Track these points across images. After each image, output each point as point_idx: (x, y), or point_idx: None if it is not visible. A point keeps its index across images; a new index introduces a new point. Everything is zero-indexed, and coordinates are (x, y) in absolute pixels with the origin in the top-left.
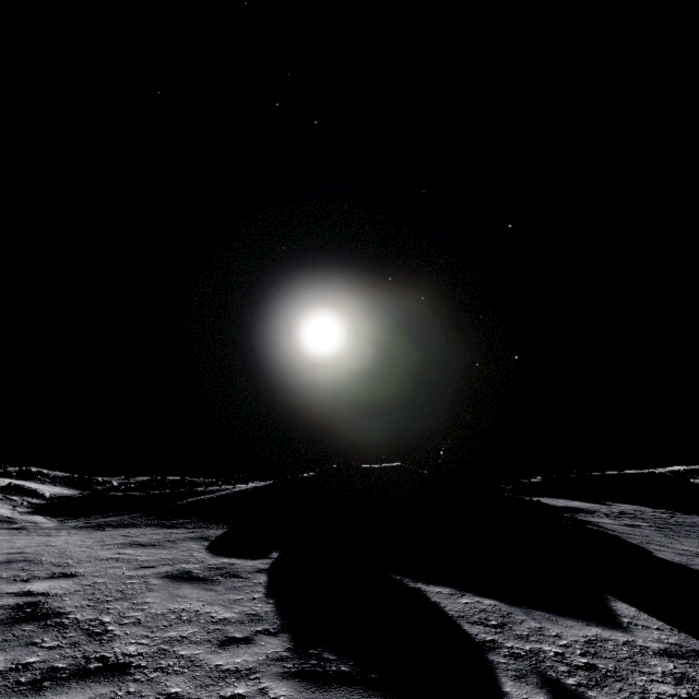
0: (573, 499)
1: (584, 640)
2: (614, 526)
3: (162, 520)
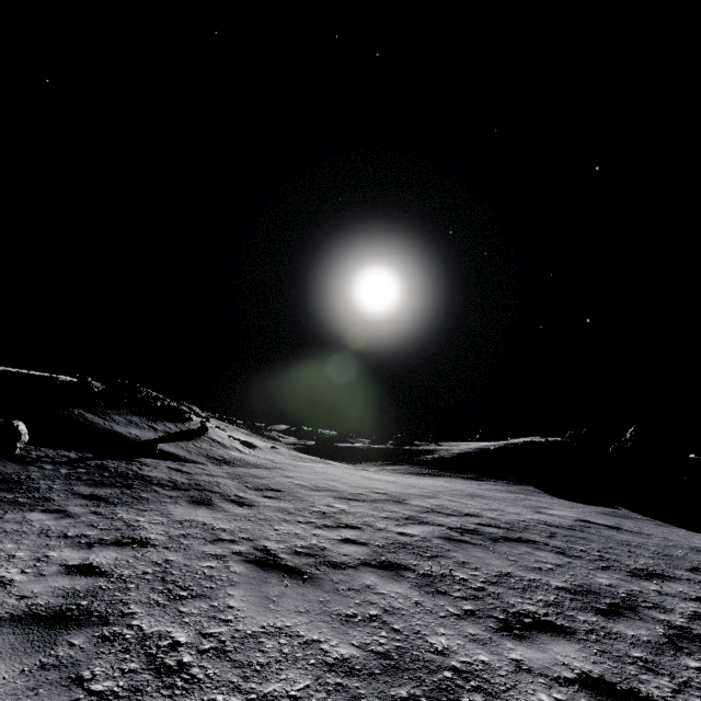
0: None
1: None
2: None
3: (452, 473)
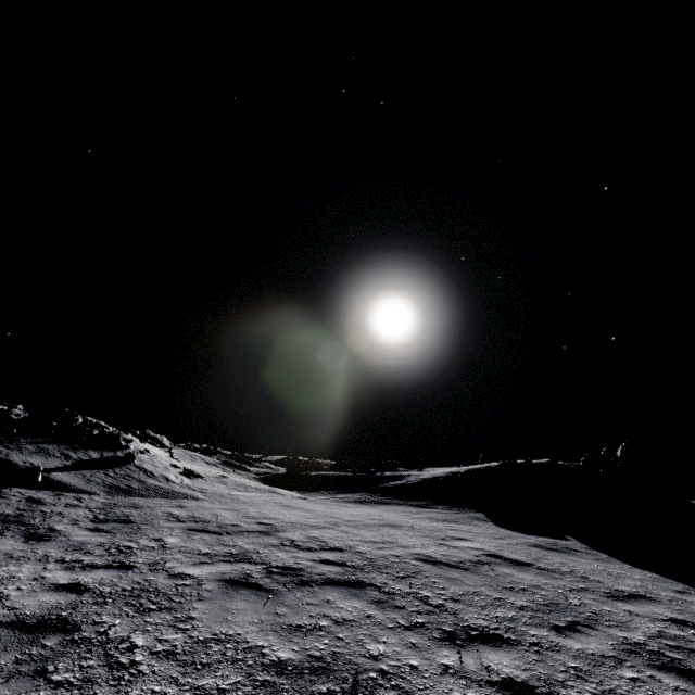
0: None
1: None
2: None
3: (403, 500)
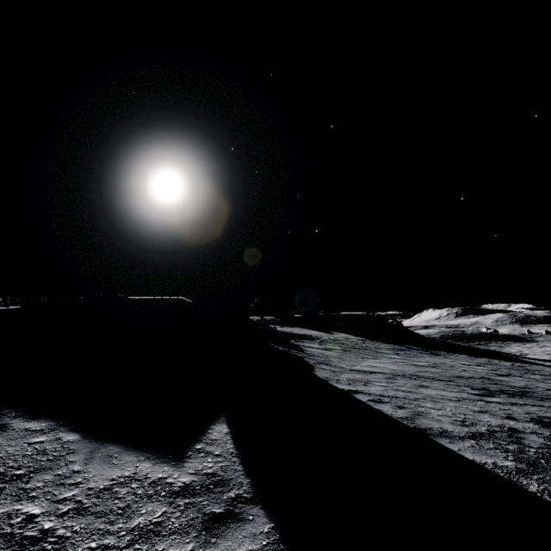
0: (315, 329)
1: (105, 485)
2: (312, 350)
3: None
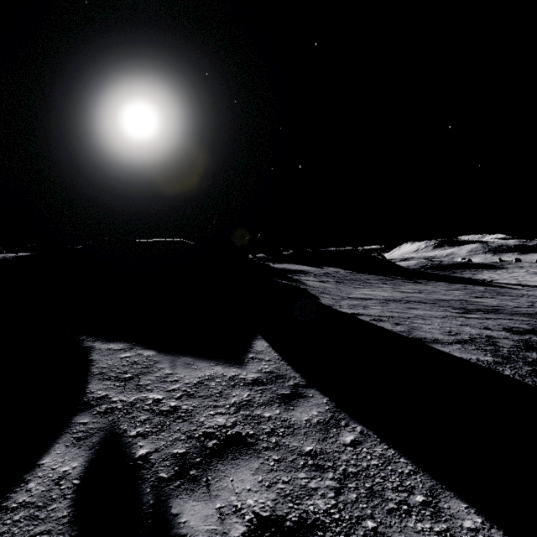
0: (305, 265)
1: (197, 381)
2: (310, 283)
3: None
